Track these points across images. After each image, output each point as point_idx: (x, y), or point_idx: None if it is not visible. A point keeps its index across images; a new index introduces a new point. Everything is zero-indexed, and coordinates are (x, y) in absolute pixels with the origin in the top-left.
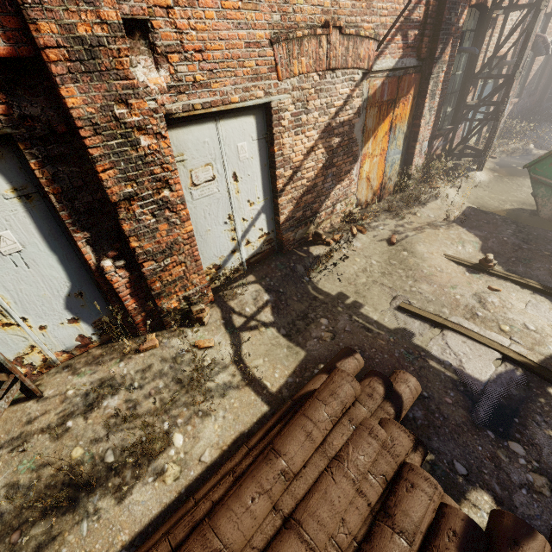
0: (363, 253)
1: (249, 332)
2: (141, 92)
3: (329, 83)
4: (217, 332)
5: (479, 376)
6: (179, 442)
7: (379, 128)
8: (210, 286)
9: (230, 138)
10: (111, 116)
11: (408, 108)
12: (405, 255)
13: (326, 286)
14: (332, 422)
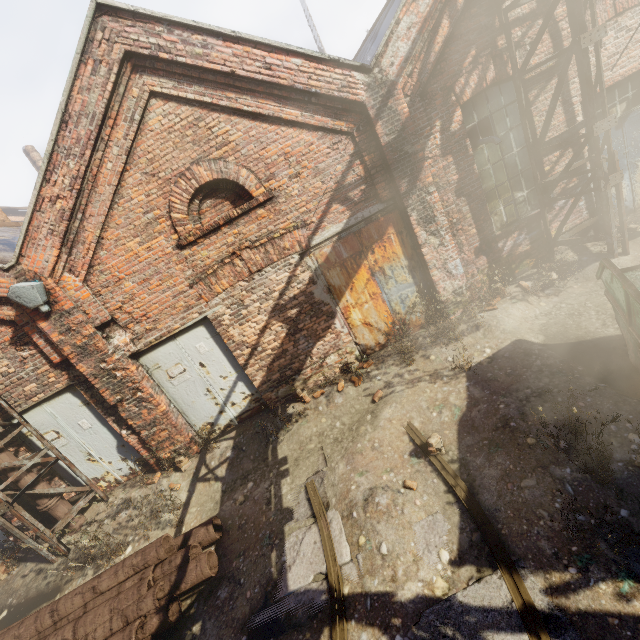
0: (335, 412)
1: (203, 483)
2: (110, 354)
3: (260, 280)
4: (187, 479)
5: (291, 583)
6: (128, 551)
7: (354, 279)
8: (192, 442)
9: (189, 344)
10: (100, 369)
11: (395, 245)
12: (368, 420)
13: (282, 448)
14: (134, 569)
